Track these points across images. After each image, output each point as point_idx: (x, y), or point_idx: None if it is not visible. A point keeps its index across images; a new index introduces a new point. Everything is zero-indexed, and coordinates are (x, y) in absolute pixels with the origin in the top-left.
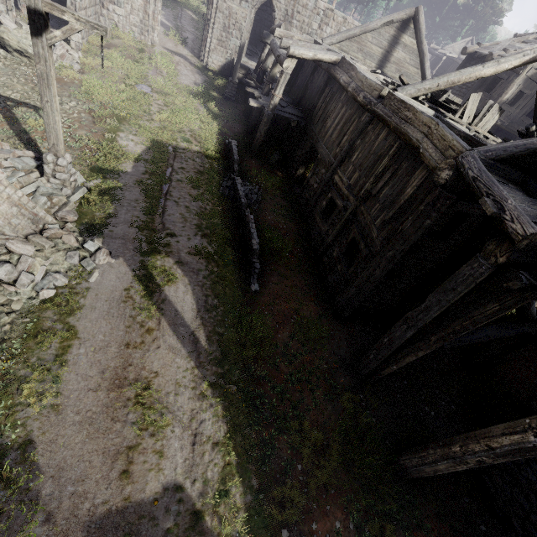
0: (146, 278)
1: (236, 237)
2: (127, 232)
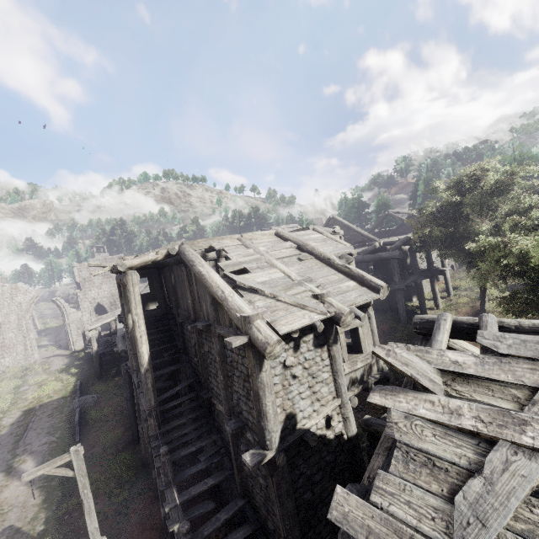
0: (8, 469)
1: (74, 425)
2: None
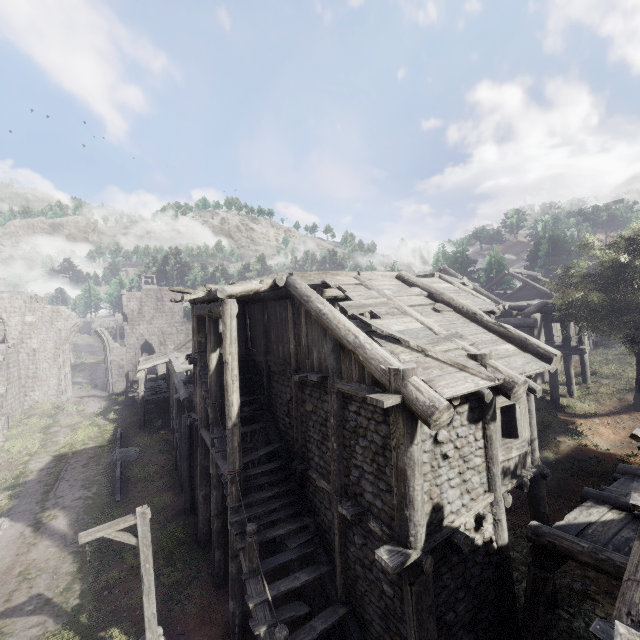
0: (36, 523)
1: (113, 480)
2: (26, 508)
